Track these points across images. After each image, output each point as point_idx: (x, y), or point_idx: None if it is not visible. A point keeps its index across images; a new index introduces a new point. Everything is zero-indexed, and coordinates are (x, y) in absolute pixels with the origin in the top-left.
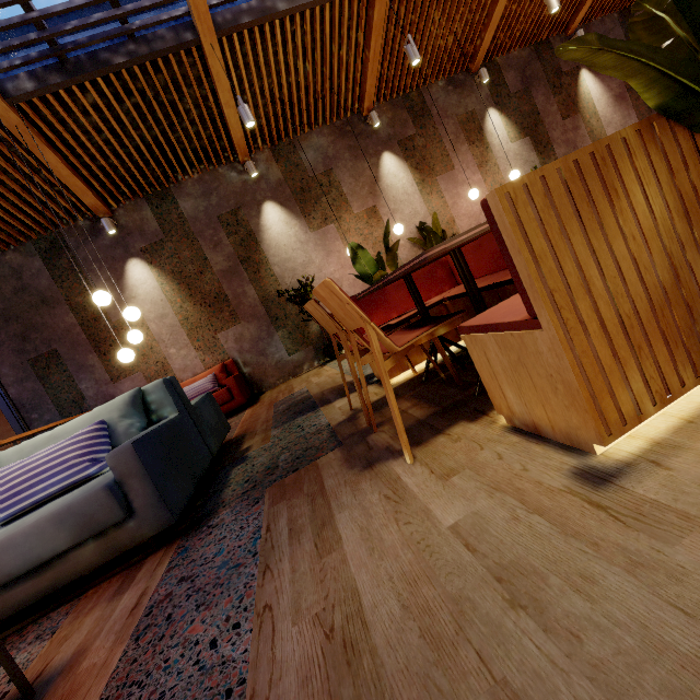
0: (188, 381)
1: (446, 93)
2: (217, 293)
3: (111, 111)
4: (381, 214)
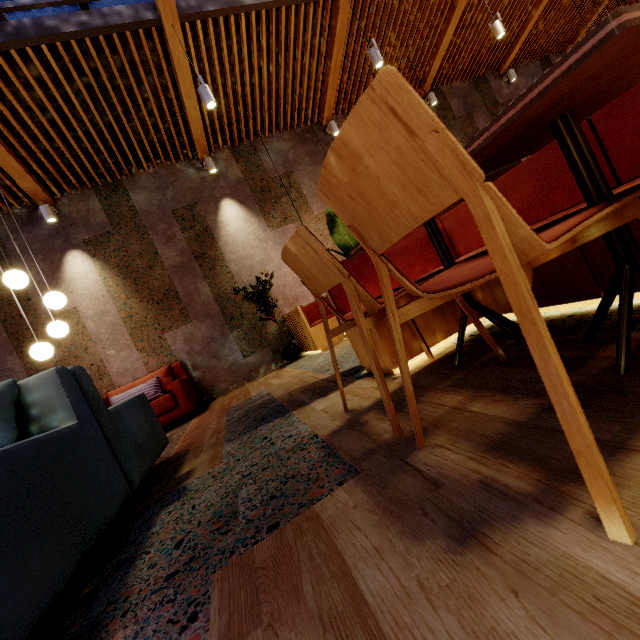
0: (126, 386)
1: None
2: (166, 289)
3: (58, 88)
4: None
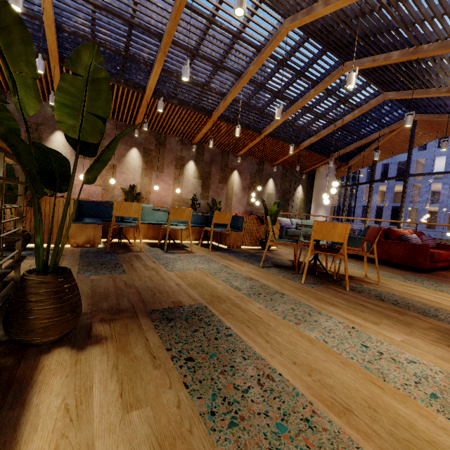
0: None
1: (177, 143)
2: None
3: None
4: (117, 170)
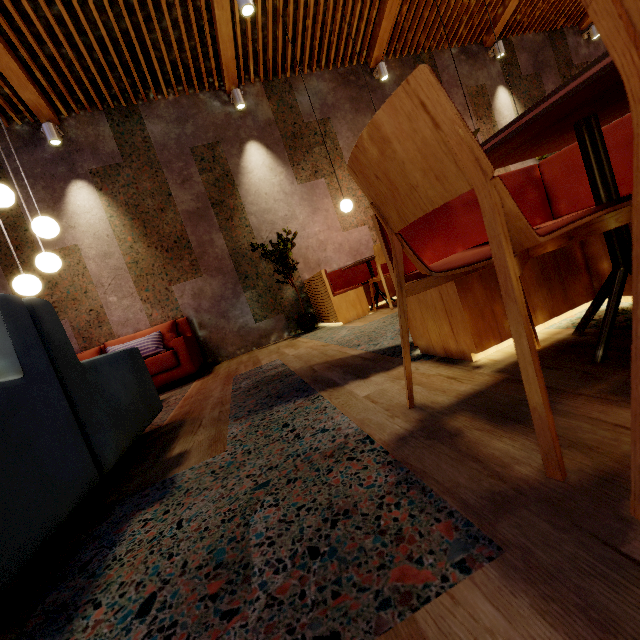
0: (126, 337)
1: (458, 62)
2: (178, 237)
3: None
4: None
